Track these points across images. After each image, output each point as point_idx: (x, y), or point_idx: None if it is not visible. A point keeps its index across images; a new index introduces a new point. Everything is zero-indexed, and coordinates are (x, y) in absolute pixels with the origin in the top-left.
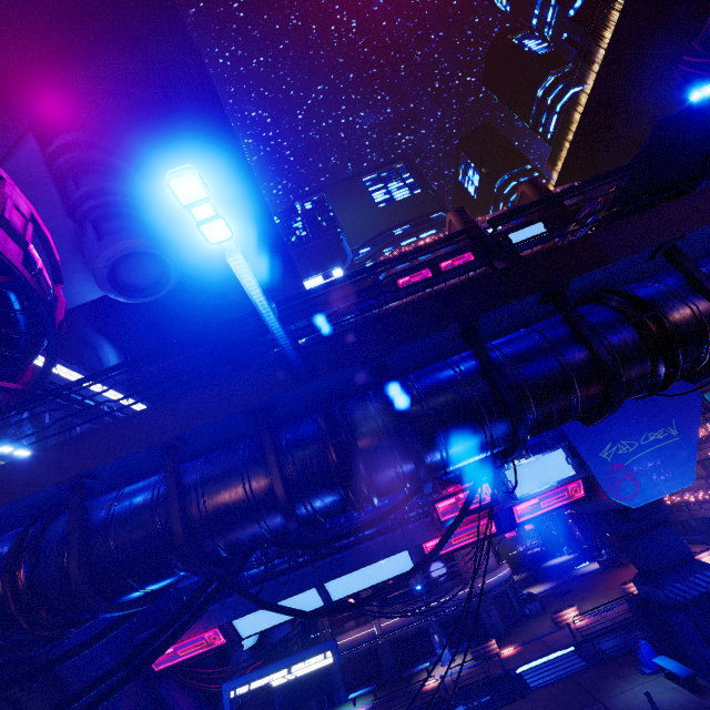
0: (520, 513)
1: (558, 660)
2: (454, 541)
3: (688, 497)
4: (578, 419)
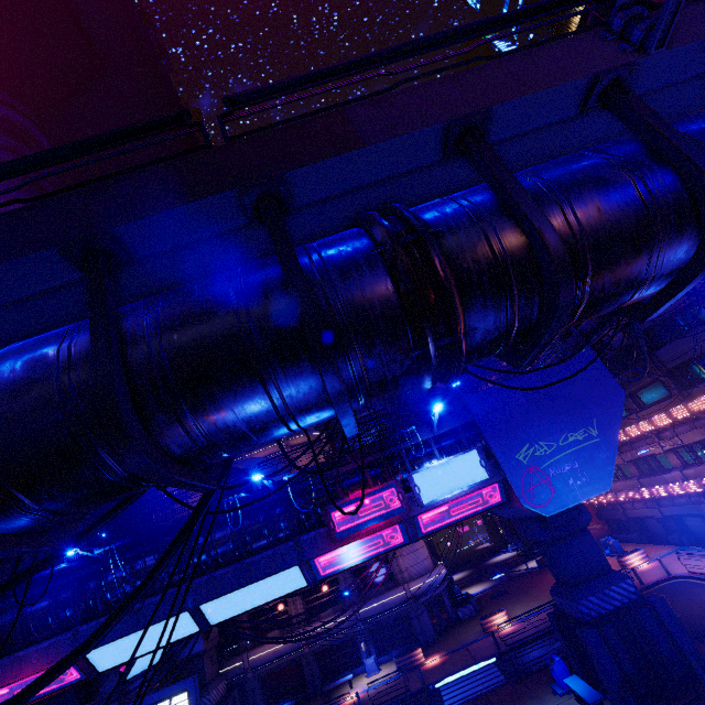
0: (429, 521)
1: (478, 673)
2: (353, 554)
3: (621, 496)
4: None
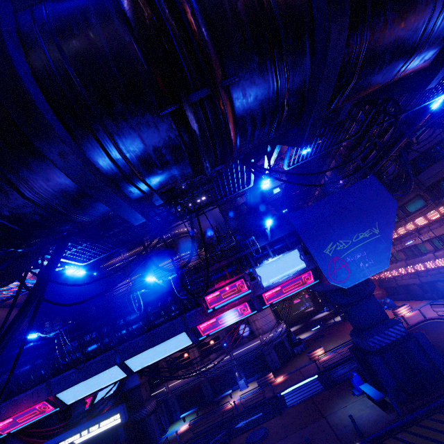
0: (268, 297)
1: (307, 385)
2: (220, 322)
3: (394, 273)
4: None
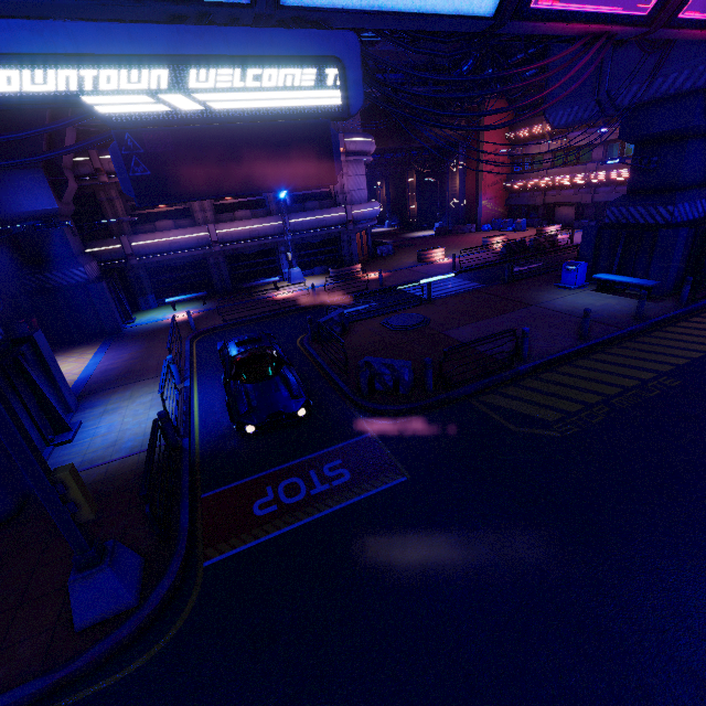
0: None
1: (442, 282)
2: None
3: (562, 180)
4: None
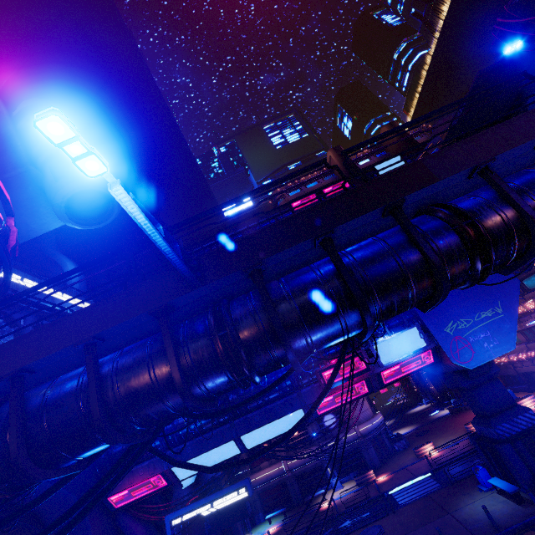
0: (386, 376)
1: (419, 483)
2: (337, 400)
3: (513, 358)
4: (417, 307)
